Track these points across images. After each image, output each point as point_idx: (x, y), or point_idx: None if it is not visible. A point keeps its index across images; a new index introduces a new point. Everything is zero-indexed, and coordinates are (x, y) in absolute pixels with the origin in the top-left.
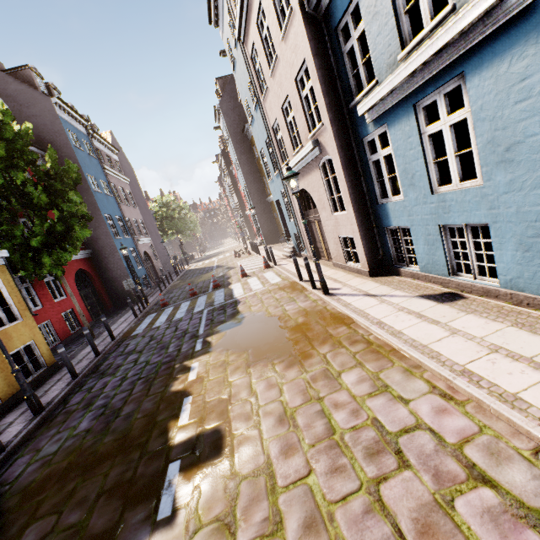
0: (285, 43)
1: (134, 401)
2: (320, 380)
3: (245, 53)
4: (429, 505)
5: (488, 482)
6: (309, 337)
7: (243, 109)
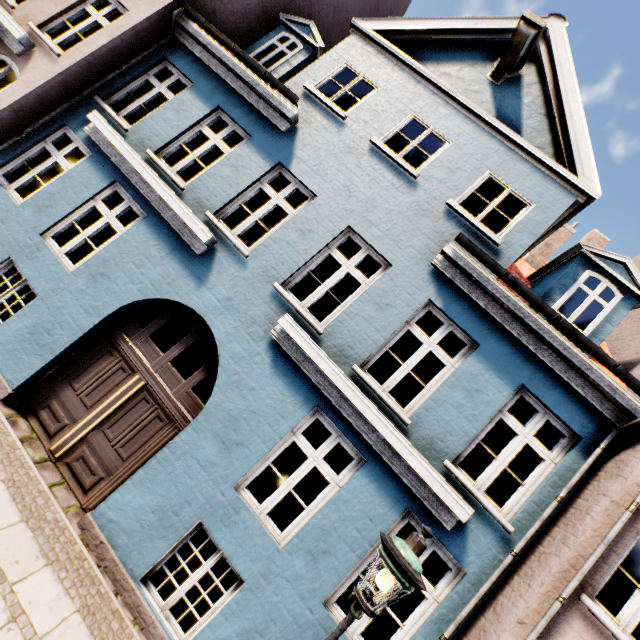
0: None
1: None
2: None
3: None
4: None
5: None
6: None
7: None
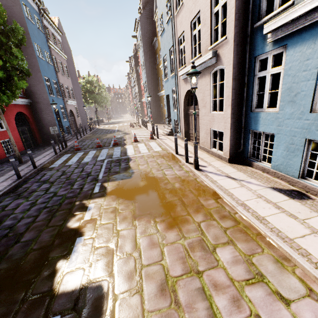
0: None
1: (35, 229)
2: (197, 250)
3: None
4: None
5: None
6: (184, 203)
7: (155, 26)
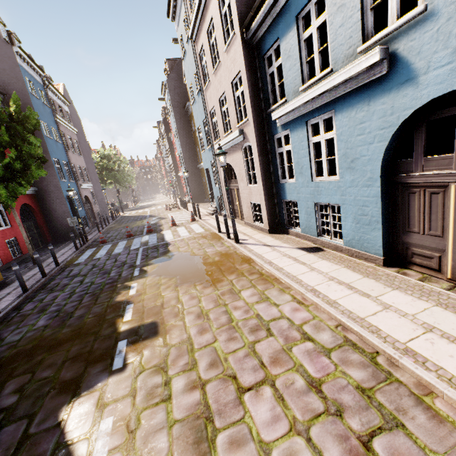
0: (227, 54)
1: (84, 307)
2: (227, 294)
3: (195, 50)
4: (279, 351)
5: (310, 339)
6: (222, 270)
7: (186, 89)
